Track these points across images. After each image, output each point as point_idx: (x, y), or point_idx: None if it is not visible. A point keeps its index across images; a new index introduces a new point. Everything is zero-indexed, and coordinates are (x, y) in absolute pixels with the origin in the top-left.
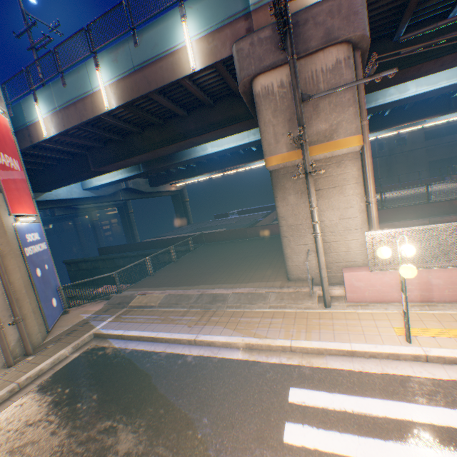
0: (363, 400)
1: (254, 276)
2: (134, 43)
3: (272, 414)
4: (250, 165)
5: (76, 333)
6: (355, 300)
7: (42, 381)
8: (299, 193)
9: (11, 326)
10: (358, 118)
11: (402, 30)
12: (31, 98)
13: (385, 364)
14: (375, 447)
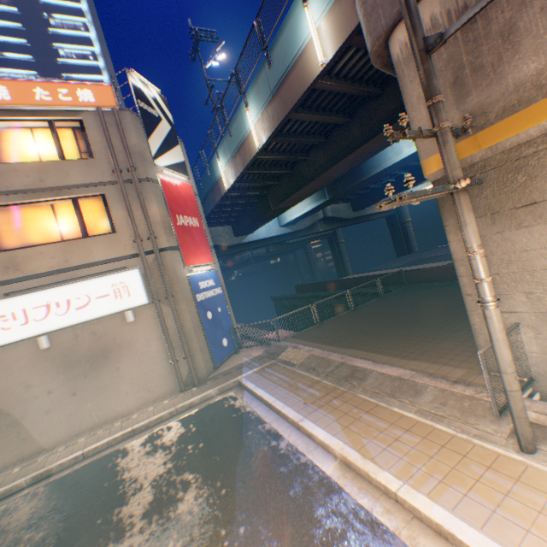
0: None
1: (429, 351)
2: (268, 65)
3: None
4: None
5: (228, 375)
6: None
7: (189, 412)
8: (487, 214)
9: (185, 359)
10: None
11: None
12: (215, 157)
13: None
14: None
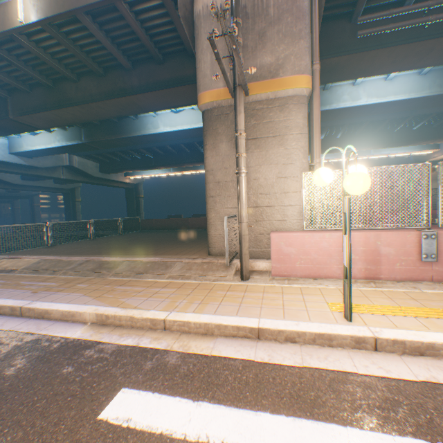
0: (253, 418)
1: (171, 251)
2: None
3: None
4: None
5: None
6: (282, 273)
7: None
8: (233, 140)
9: None
10: (309, 56)
11: (361, 8)
12: None
13: (308, 352)
14: None
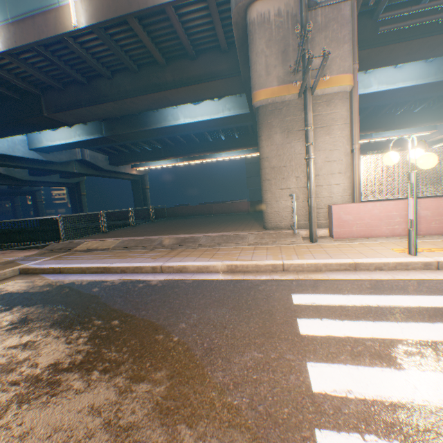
0: (385, 297)
1: (226, 229)
2: None
3: (276, 314)
4: (216, 156)
5: None
6: (342, 236)
7: None
8: (286, 132)
9: None
10: (351, 58)
11: (382, 7)
12: None
13: (394, 274)
14: (424, 329)
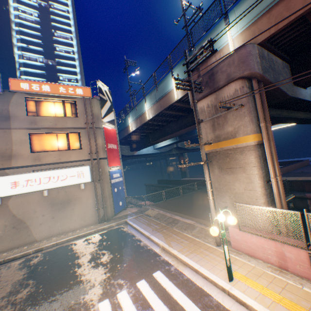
0: (176, 289)
1: (204, 215)
2: (156, 90)
3: (143, 274)
4: None
5: (121, 218)
6: (236, 248)
7: (103, 231)
8: (220, 168)
9: (102, 208)
10: (252, 123)
11: None
12: (128, 116)
13: (207, 284)
14: (158, 303)
